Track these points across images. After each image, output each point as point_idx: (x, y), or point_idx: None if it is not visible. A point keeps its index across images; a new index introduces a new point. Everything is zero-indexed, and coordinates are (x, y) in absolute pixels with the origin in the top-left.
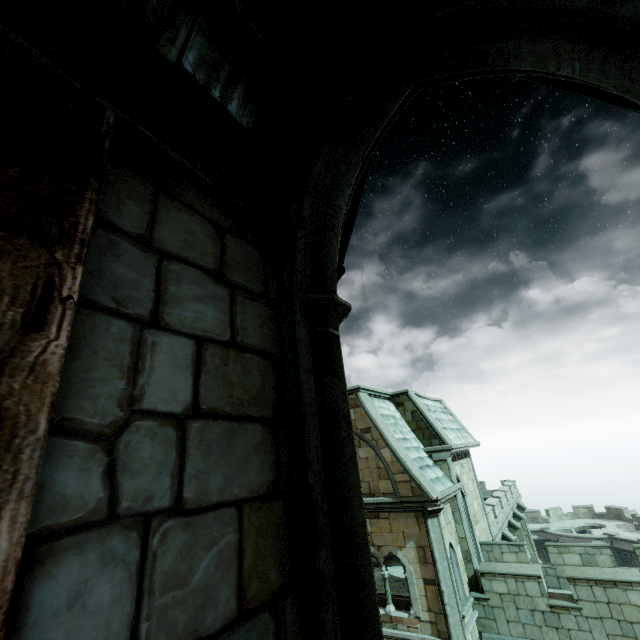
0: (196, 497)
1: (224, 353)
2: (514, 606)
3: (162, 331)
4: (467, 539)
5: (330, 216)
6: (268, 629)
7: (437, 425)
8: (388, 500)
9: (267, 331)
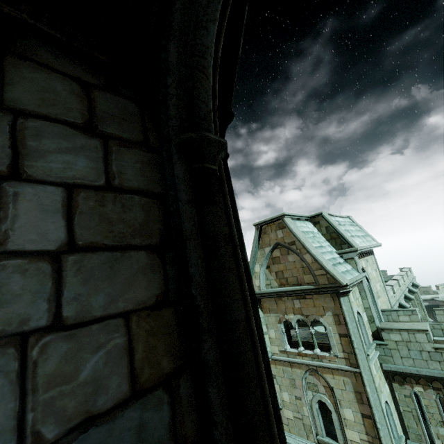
0: (78, 315)
1: (99, 196)
2: (406, 348)
3: (24, 182)
4: (371, 308)
5: (197, 57)
6: (162, 401)
7: (346, 235)
8: (311, 287)
9: (148, 174)
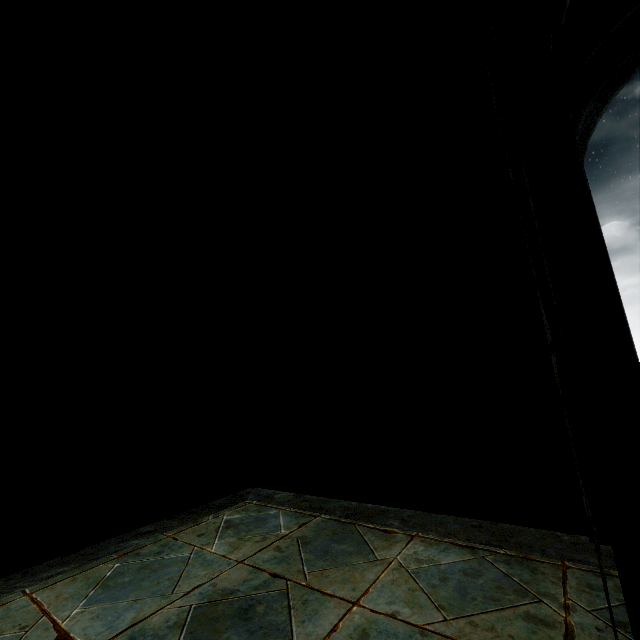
0: None
1: None
2: None
3: None
4: None
5: (584, 154)
6: None
7: None
8: None
9: None
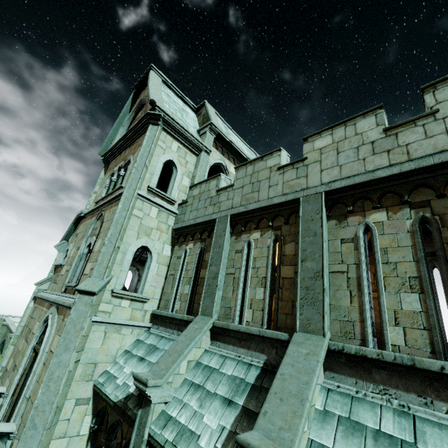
0: None
1: None
2: (198, 200)
3: None
4: (196, 175)
5: None
6: None
7: (214, 118)
8: (136, 122)
9: None
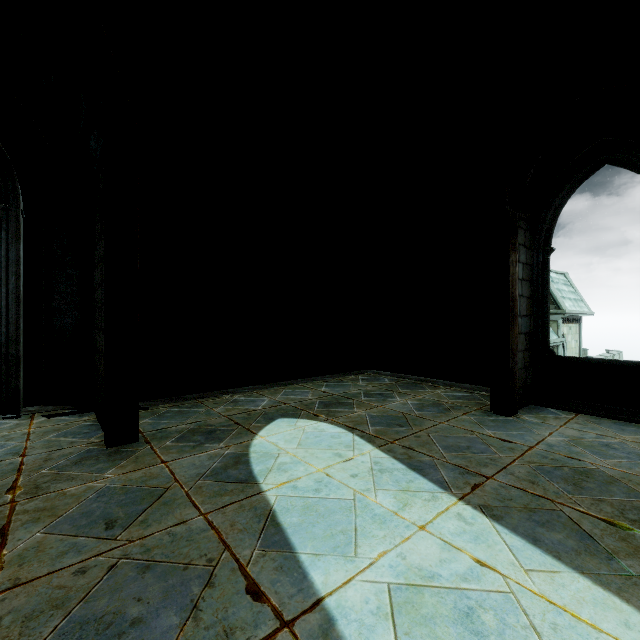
0: (523, 294)
1: (525, 266)
2: None
3: (519, 263)
4: None
5: (555, 218)
6: (529, 319)
7: (557, 294)
8: None
9: (530, 258)
